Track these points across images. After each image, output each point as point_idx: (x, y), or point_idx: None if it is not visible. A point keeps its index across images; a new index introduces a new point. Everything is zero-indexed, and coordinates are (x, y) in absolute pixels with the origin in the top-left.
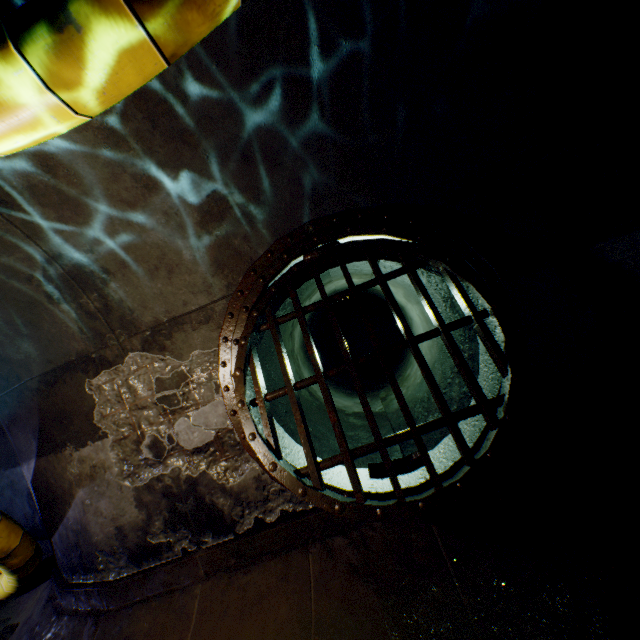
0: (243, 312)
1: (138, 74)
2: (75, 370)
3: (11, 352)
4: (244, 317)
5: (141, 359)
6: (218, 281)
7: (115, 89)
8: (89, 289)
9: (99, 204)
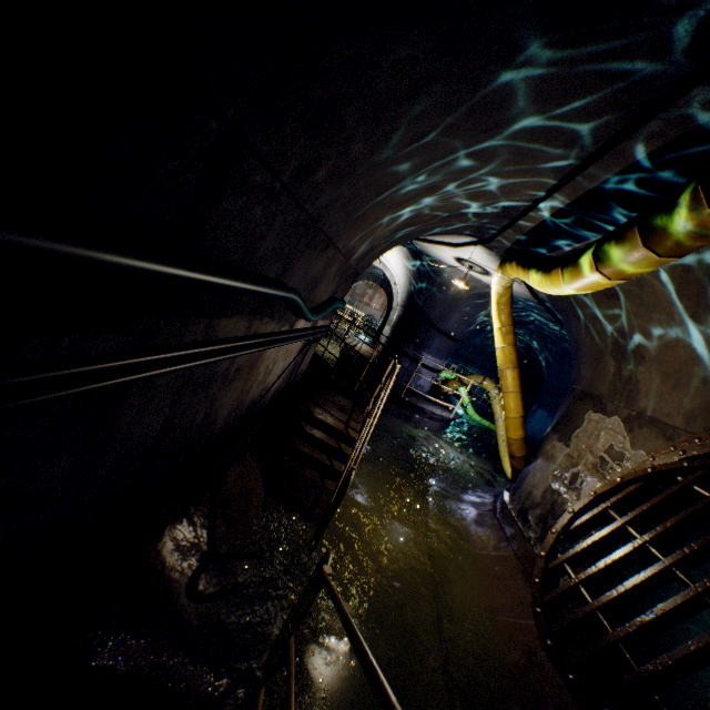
0: (677, 453)
1: (598, 285)
2: (591, 400)
3: (581, 368)
4: (674, 456)
5: (616, 425)
6: (701, 418)
7: (588, 288)
8: (628, 361)
9: (658, 314)
